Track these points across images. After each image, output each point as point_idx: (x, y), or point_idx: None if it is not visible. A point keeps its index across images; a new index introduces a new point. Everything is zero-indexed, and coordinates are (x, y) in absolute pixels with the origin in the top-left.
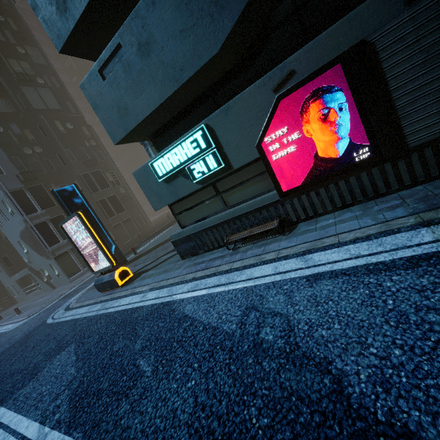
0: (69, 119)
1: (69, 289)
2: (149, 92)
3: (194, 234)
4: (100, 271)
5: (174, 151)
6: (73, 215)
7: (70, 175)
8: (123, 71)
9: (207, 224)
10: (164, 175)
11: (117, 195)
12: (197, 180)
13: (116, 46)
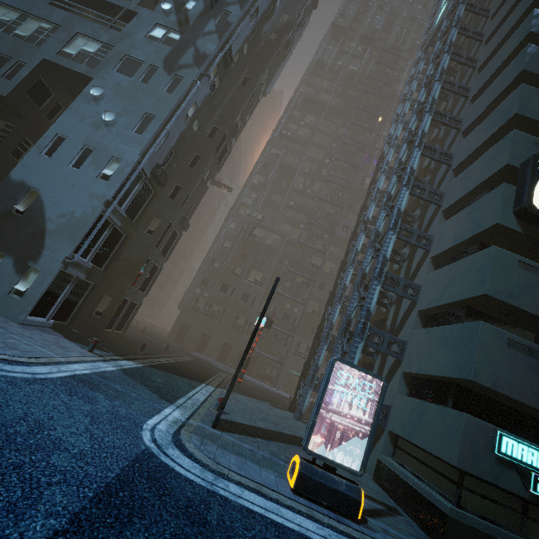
0: (212, 179)
1: (62, 356)
2: (538, 395)
3: (485, 535)
4: (325, 460)
5: (532, 450)
6: (381, 378)
7: (162, 209)
8: (528, 363)
9: (508, 538)
10: (506, 455)
11: (159, 271)
12: (536, 493)
13: (536, 349)
